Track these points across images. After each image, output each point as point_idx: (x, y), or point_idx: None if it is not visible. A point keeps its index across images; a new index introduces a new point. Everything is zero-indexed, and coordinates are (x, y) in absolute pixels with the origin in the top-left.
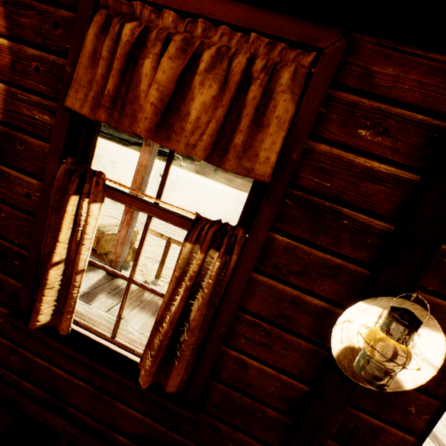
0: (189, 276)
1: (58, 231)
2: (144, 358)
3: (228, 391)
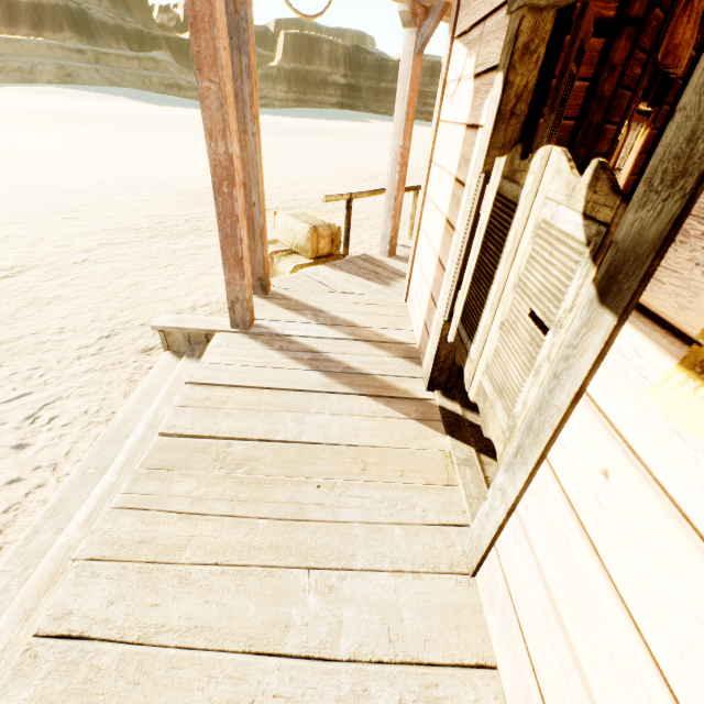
0: (640, 146)
1: (617, 155)
2: None
3: None
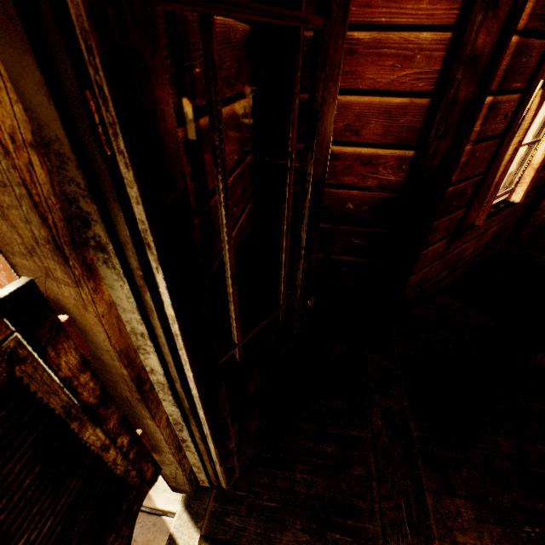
0: None
1: (524, 133)
2: (512, 192)
3: (538, 174)
